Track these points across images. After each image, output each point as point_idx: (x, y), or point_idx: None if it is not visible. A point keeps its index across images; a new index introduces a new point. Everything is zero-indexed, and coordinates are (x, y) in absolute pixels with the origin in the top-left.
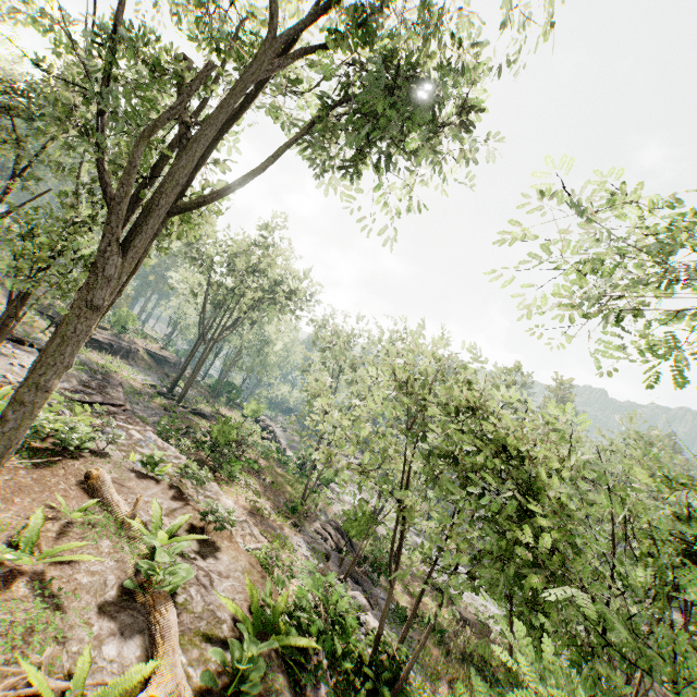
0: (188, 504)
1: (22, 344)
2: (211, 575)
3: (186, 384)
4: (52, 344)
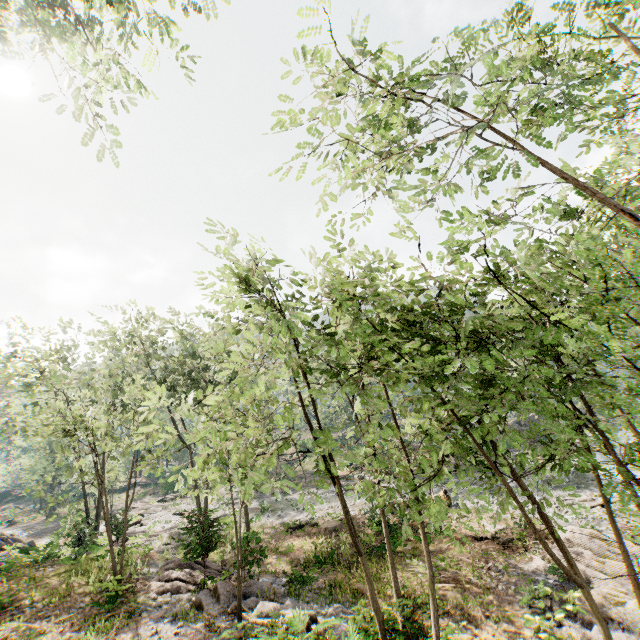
0: None
1: None
2: None
3: None
4: None
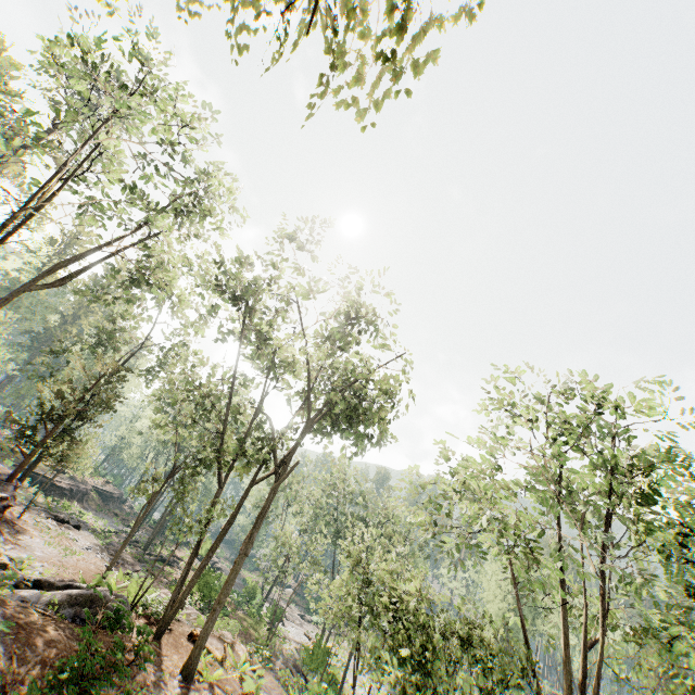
0: (234, 648)
1: (63, 523)
2: (268, 686)
3: (154, 531)
4: (232, 574)
